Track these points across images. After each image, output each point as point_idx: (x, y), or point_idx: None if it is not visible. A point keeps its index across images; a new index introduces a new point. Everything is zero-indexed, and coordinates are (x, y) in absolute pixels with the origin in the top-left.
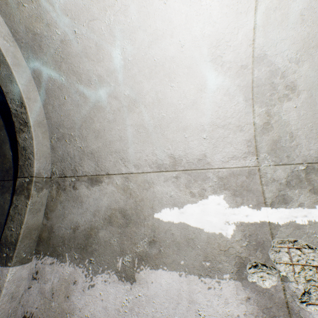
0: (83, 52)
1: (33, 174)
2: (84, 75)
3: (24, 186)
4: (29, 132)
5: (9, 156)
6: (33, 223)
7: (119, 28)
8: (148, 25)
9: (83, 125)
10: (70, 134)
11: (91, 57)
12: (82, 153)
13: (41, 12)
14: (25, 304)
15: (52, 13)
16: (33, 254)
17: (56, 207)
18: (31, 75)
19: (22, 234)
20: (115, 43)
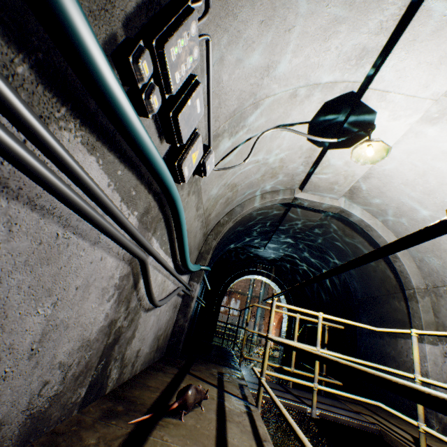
0: (411, 208)
1: (413, 287)
2: (418, 218)
3: (410, 295)
4: (399, 261)
5: (391, 277)
6: (427, 319)
7: (427, 189)
8: (446, 181)
9: (433, 248)
10: (426, 256)
11: (417, 209)
12: (442, 268)
13: (381, 201)
14: (445, 371)
15: (386, 200)
16: (437, 341)
17: (439, 309)
18: (386, 228)
19: (423, 325)
20: (429, 197)
